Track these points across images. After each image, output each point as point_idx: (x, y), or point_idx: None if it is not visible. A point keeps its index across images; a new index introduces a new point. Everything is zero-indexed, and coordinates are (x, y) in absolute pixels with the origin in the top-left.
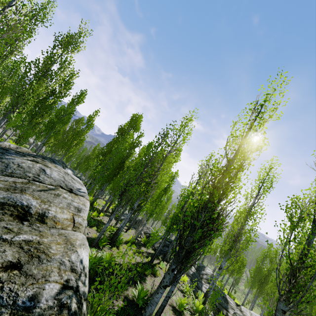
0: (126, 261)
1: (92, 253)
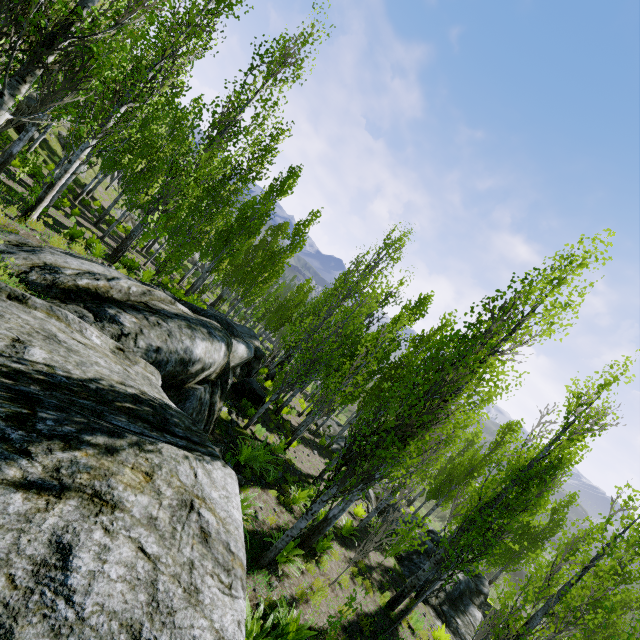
0: (334, 615)
1: (253, 618)
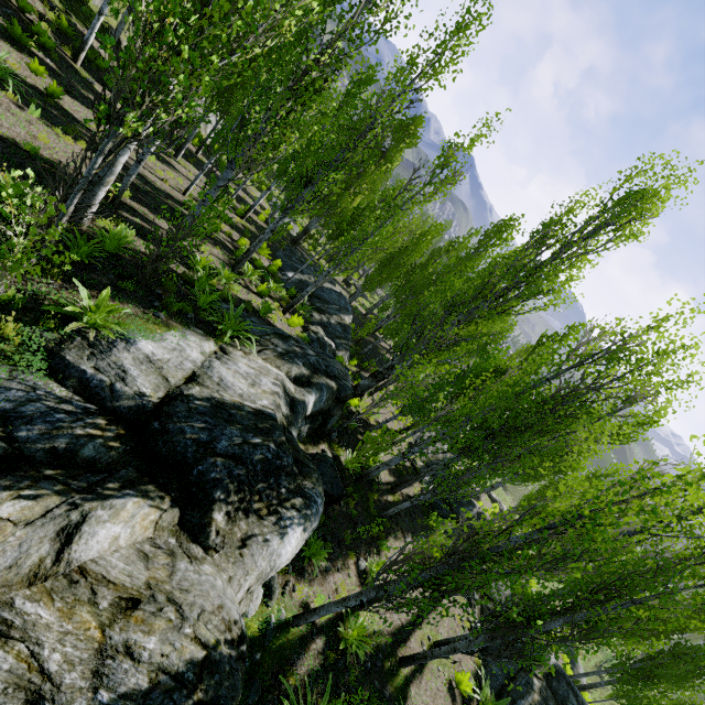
0: None
1: None
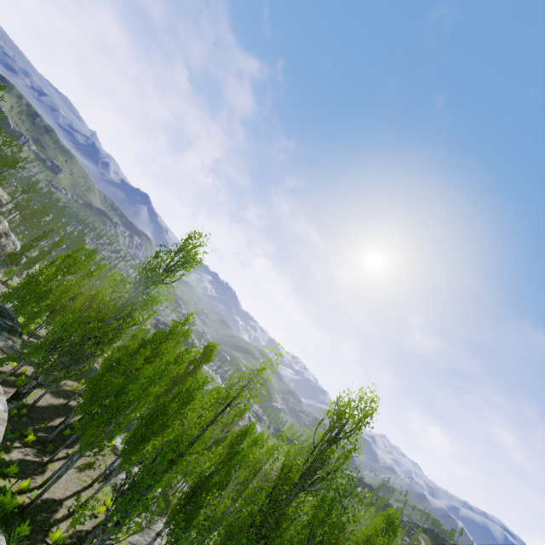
0: None
1: None
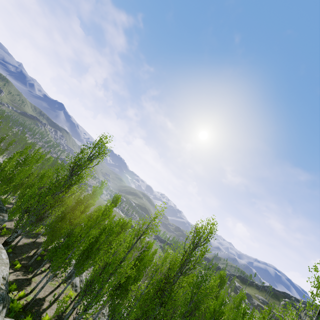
0: None
1: None
